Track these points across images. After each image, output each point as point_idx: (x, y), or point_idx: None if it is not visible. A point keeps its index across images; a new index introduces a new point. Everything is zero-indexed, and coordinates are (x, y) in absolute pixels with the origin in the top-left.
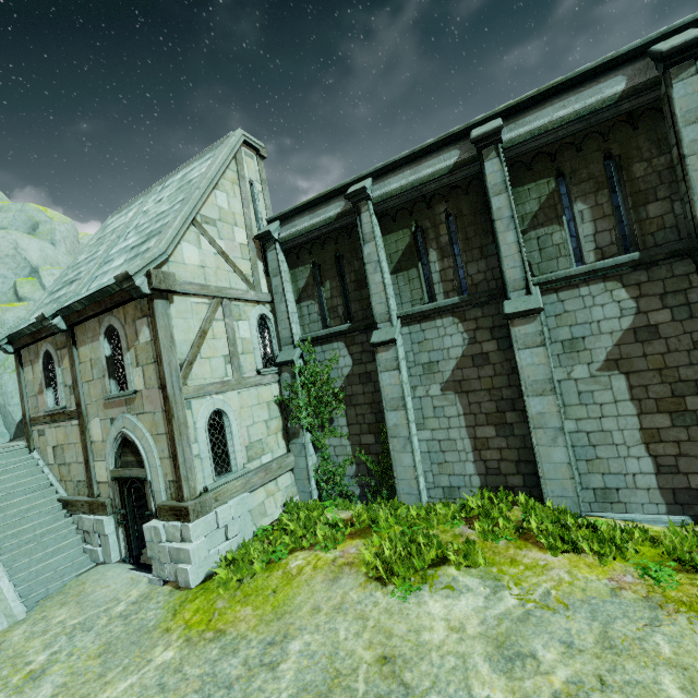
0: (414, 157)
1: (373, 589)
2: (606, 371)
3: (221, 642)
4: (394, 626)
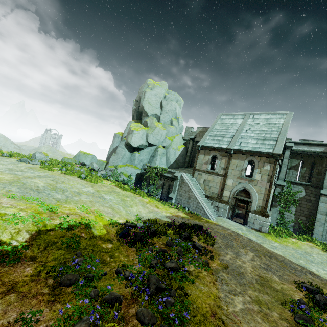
0: None
1: None
2: None
3: (290, 247)
4: None
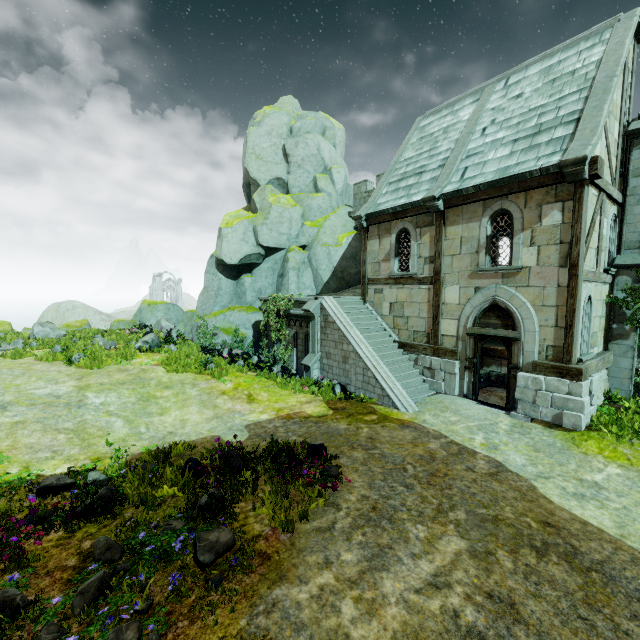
0: None
1: None
2: None
3: None
4: None
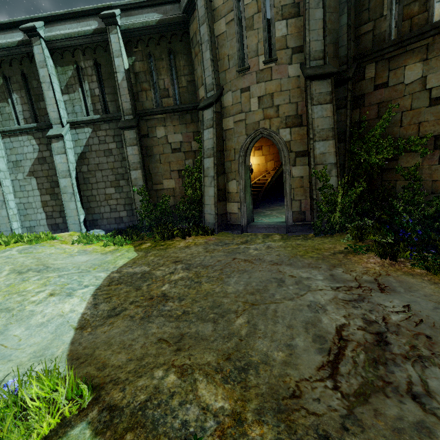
0: None
1: None
2: (30, 176)
3: None
4: None
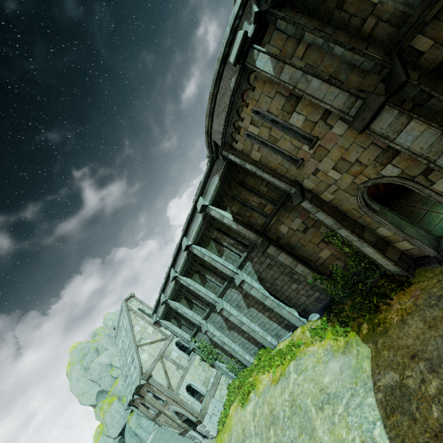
0: (166, 284)
1: (242, 410)
2: (249, 308)
3: None
4: (244, 420)
